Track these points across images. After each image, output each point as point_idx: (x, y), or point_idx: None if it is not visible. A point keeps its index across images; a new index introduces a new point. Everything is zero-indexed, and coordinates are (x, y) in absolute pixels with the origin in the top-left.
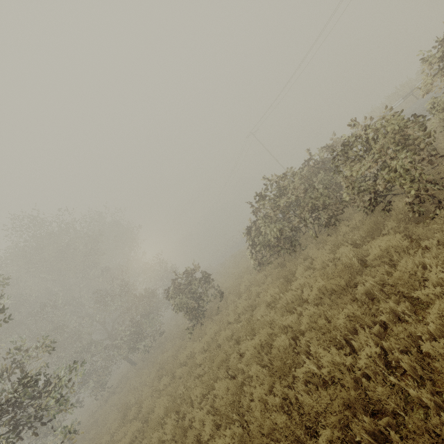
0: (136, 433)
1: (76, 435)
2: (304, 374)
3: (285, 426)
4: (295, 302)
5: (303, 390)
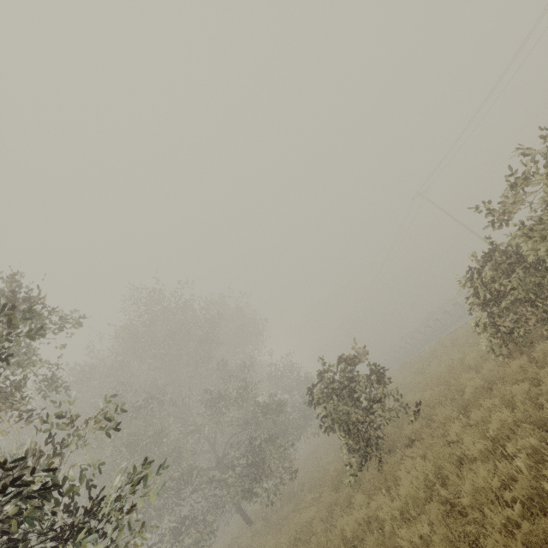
0: None
1: None
2: None
3: None
4: None
5: None
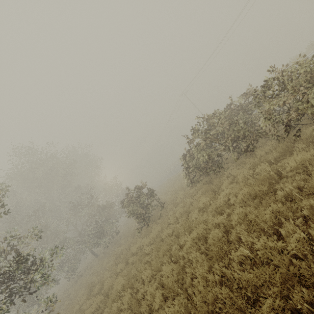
0: (99, 303)
1: (54, 305)
2: (238, 257)
3: (228, 296)
4: (223, 206)
5: (238, 269)
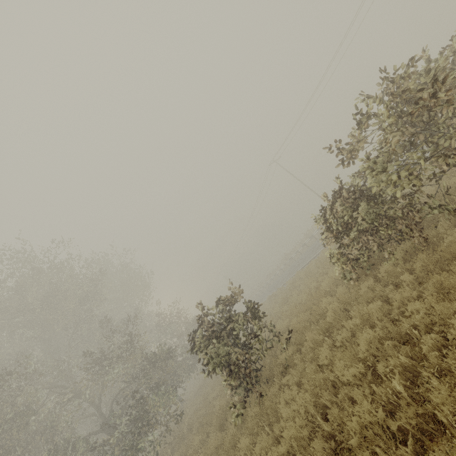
0: None
1: None
2: None
3: None
4: None
5: None
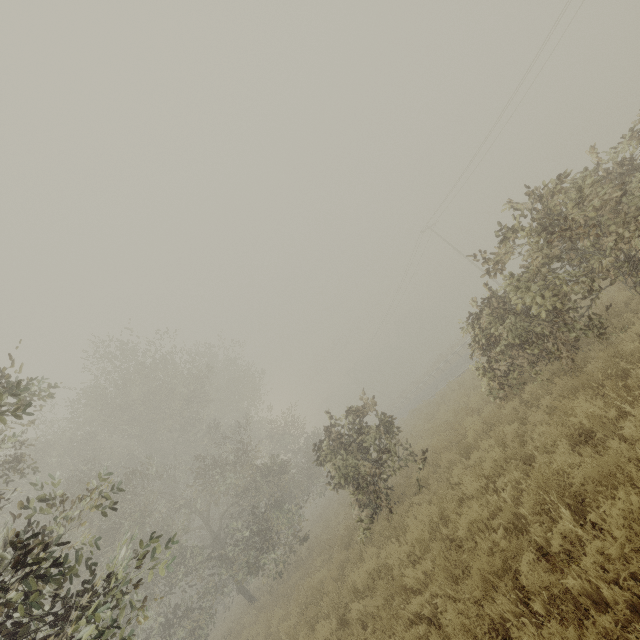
0: None
1: None
2: None
3: None
4: None
5: None
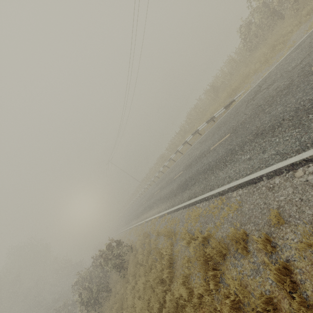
0: None
1: None
2: None
3: None
4: None
5: None
